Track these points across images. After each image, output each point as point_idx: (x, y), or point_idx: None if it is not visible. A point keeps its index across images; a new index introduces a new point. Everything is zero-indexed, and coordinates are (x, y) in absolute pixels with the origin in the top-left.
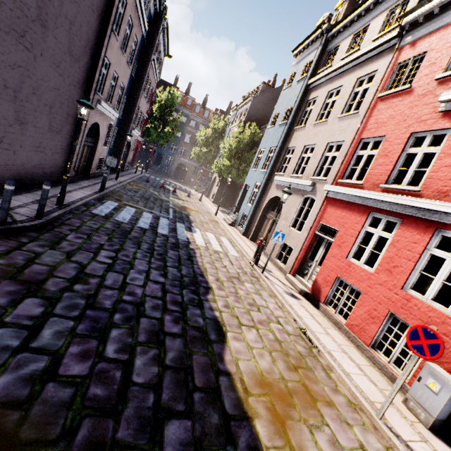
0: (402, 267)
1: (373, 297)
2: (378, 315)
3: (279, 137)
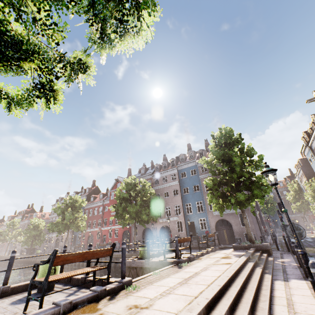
0: None
1: None
2: None
3: None
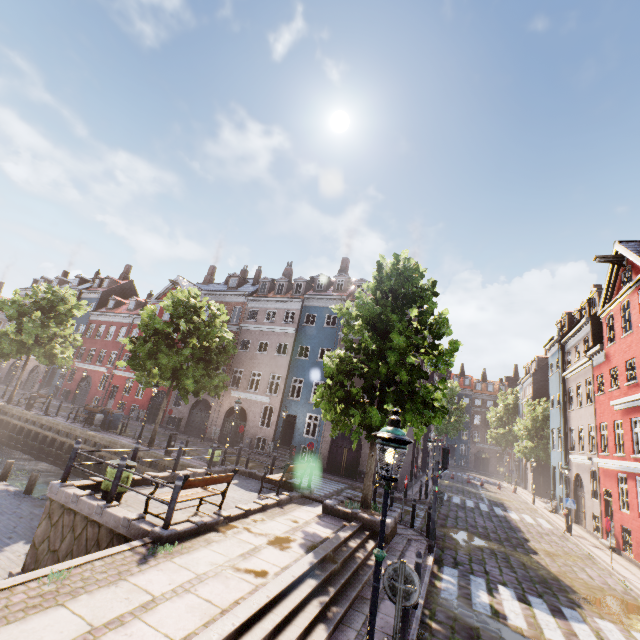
0: (634, 504)
1: (633, 530)
2: (638, 540)
3: (559, 419)
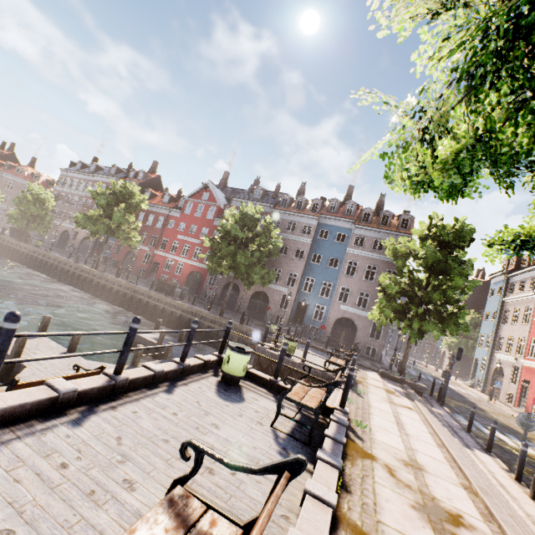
0: None
1: None
2: None
3: (492, 329)
